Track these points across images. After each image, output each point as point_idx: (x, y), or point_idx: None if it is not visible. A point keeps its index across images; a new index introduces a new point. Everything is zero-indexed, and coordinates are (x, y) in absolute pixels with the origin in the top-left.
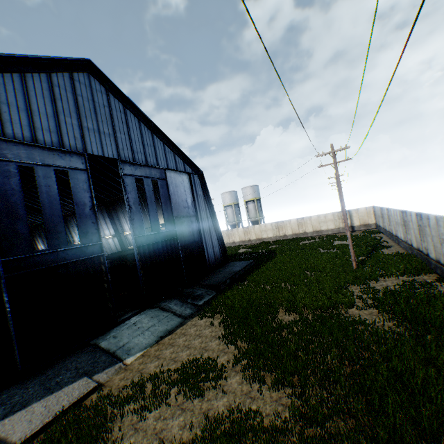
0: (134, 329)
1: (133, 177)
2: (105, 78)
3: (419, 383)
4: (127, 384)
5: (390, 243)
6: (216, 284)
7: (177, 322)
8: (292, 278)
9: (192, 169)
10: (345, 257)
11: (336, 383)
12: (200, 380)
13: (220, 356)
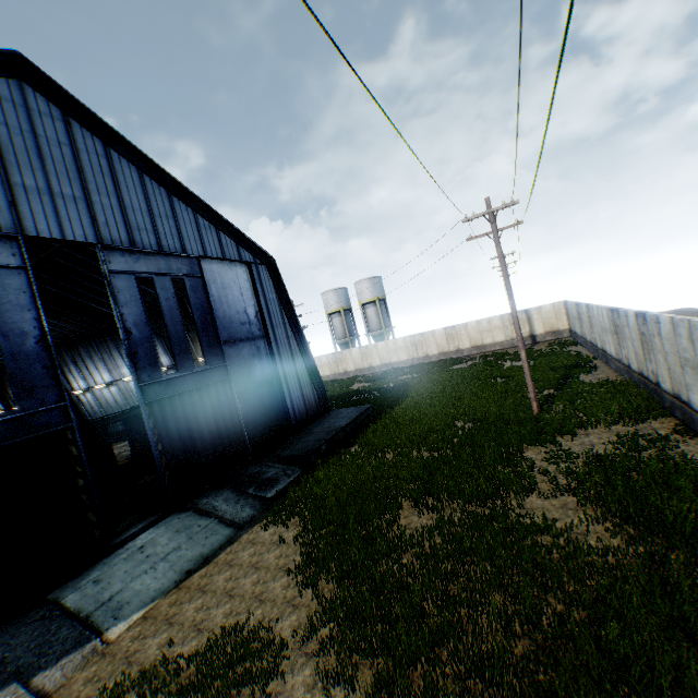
0: (138, 559)
1: (132, 277)
2: (59, 90)
3: (666, 692)
4: (94, 695)
5: (593, 361)
6: (302, 454)
7: (224, 538)
8: (431, 437)
9: (254, 256)
10: (520, 390)
11: (497, 685)
12: (233, 683)
13: (283, 617)
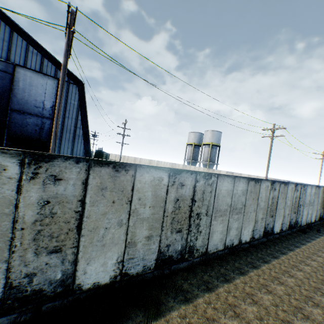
0: None
1: None
2: None
3: None
4: None
5: None
6: None
7: None
8: None
9: (69, 78)
10: None
11: None
12: None
13: None
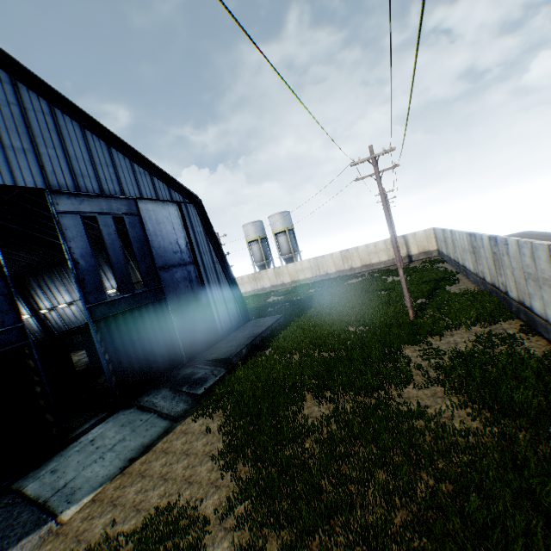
0: (89, 451)
1: (78, 216)
2: (6, 57)
3: None
4: None
5: (456, 275)
6: (226, 357)
7: (161, 429)
8: (329, 340)
9: (183, 196)
10: (400, 300)
11: None
12: None
13: (207, 496)
